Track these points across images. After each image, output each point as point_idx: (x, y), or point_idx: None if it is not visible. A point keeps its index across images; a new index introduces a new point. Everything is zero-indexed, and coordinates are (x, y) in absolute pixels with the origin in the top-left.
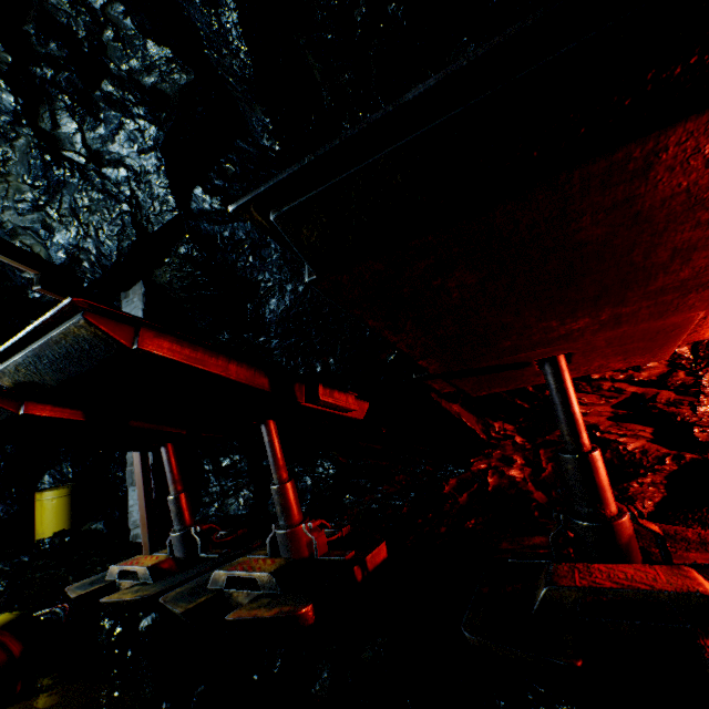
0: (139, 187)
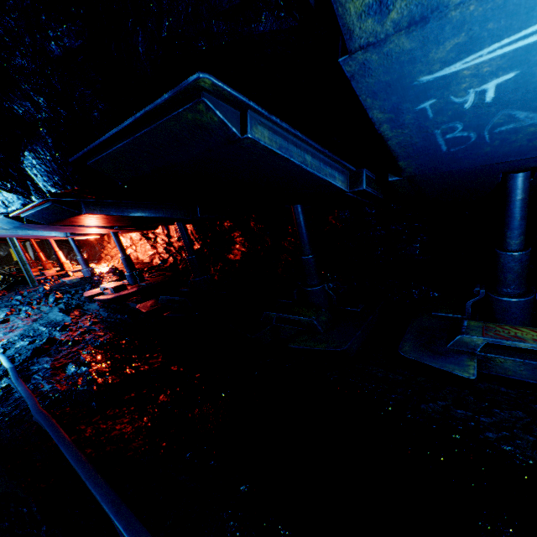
0: None
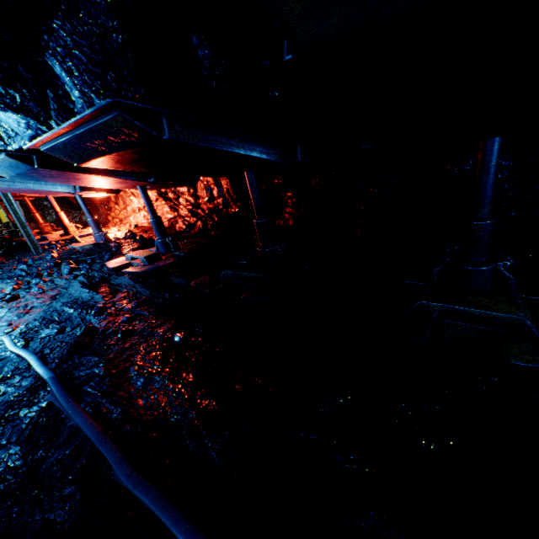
0: None
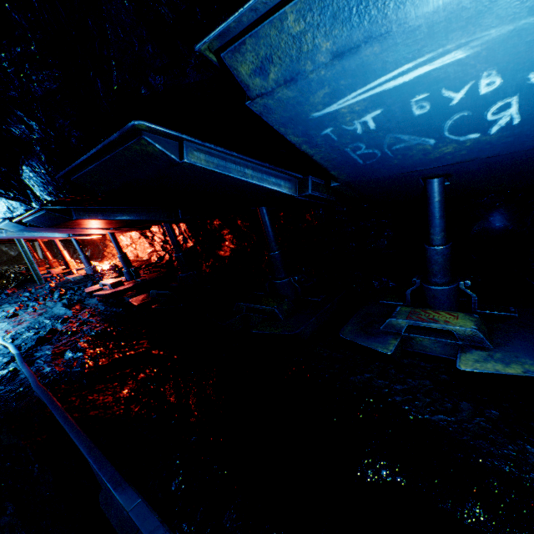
0: None
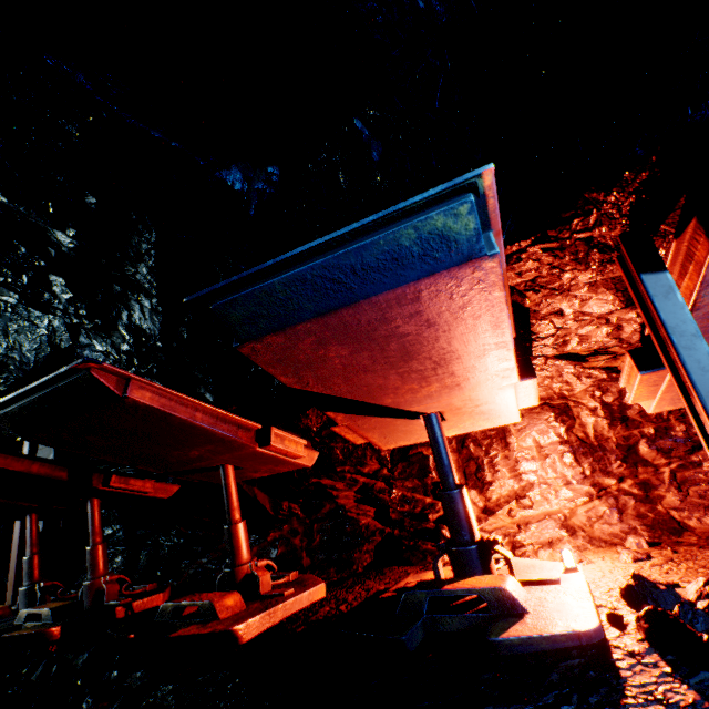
0: (55, 318)
